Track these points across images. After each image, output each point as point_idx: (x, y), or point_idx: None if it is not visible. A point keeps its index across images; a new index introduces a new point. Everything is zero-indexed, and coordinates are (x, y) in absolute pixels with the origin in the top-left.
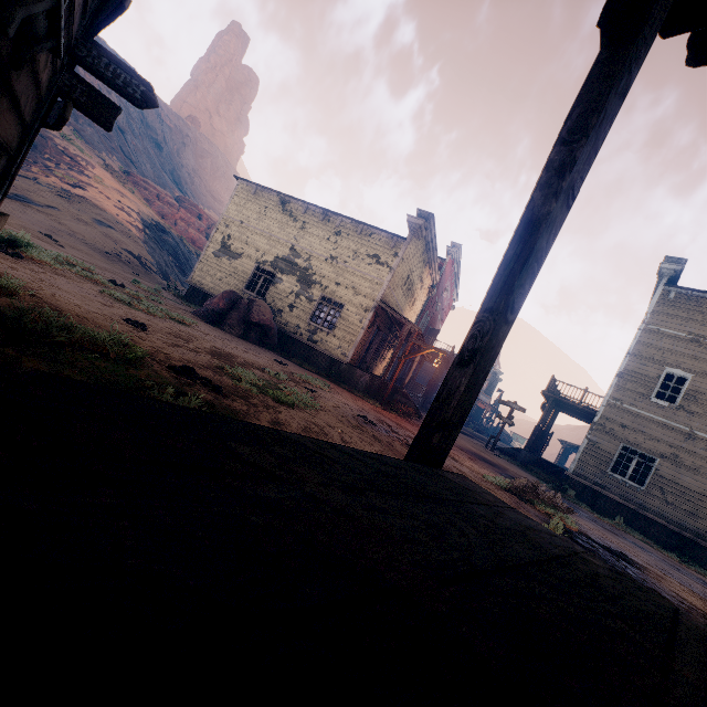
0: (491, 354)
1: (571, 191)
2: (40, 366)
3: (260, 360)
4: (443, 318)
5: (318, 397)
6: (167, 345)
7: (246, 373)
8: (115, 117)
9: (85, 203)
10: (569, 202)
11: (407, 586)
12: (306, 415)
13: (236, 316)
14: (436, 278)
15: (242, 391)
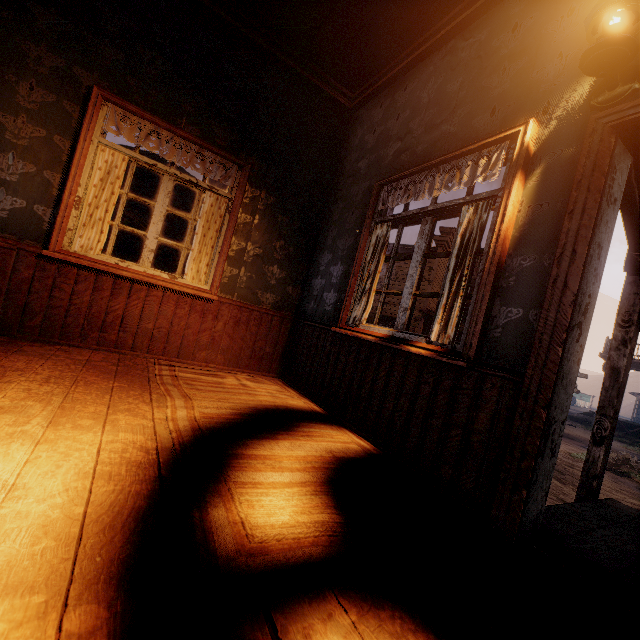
0: (610, 436)
1: (632, 349)
2: None
3: None
4: None
5: None
6: None
7: None
8: None
9: None
10: (632, 354)
11: None
12: None
13: None
14: None
15: None
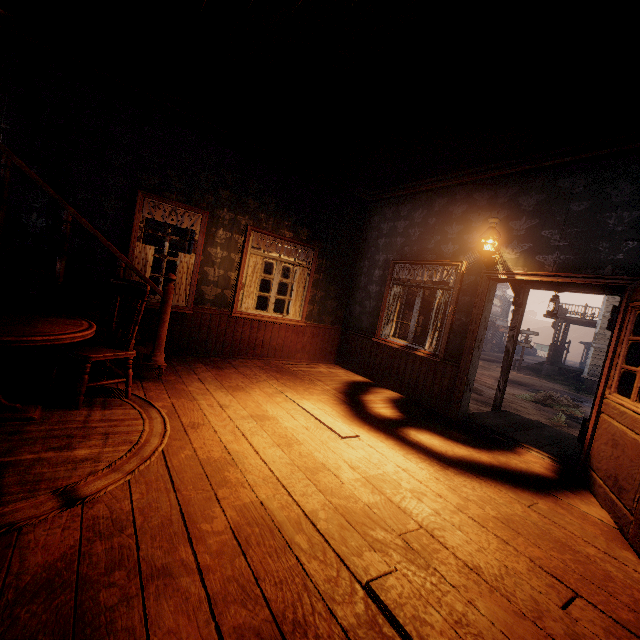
0: (505, 383)
1: (515, 342)
2: None
3: None
4: None
5: None
6: None
7: None
8: None
9: None
10: (515, 344)
11: (505, 424)
12: None
13: None
14: None
15: None
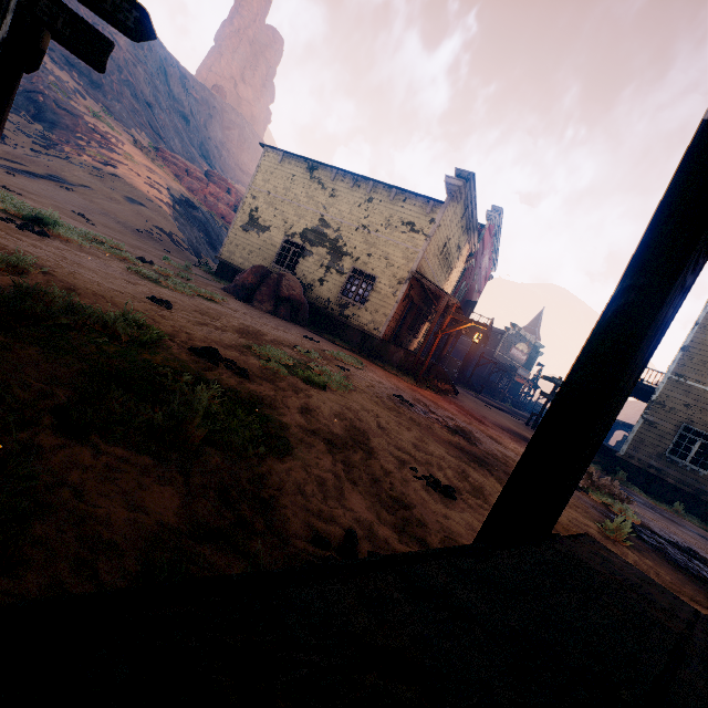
0: (650, 344)
1: None
2: (33, 353)
3: (290, 337)
4: (480, 289)
5: (351, 376)
6: (191, 323)
7: (275, 353)
8: (107, 54)
9: (116, 181)
10: None
11: None
12: (339, 398)
13: (266, 291)
14: (475, 246)
15: (270, 373)
